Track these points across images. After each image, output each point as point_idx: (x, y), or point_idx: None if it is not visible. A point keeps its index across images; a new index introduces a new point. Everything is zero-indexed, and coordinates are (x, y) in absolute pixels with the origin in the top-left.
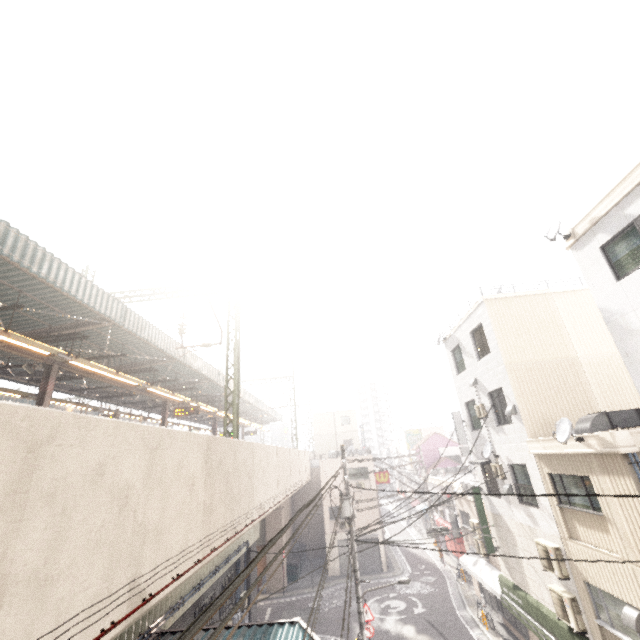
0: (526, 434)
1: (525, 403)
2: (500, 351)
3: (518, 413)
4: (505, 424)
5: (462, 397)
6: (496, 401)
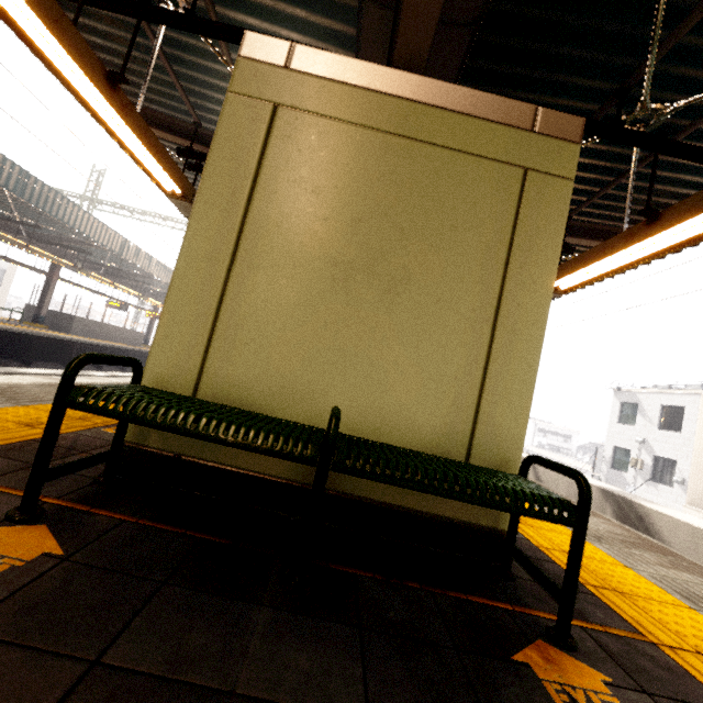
0: (685, 501)
1: (694, 481)
2: (695, 439)
3: (685, 485)
4: (660, 483)
5: (614, 441)
6: (659, 464)
